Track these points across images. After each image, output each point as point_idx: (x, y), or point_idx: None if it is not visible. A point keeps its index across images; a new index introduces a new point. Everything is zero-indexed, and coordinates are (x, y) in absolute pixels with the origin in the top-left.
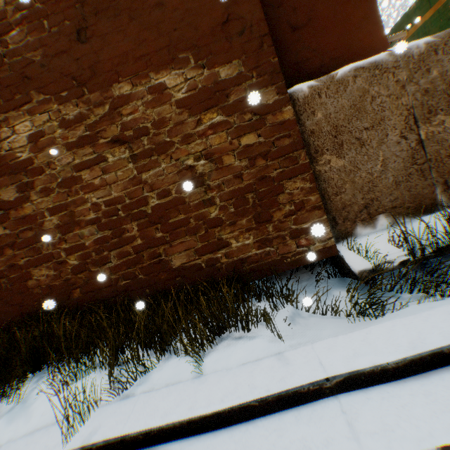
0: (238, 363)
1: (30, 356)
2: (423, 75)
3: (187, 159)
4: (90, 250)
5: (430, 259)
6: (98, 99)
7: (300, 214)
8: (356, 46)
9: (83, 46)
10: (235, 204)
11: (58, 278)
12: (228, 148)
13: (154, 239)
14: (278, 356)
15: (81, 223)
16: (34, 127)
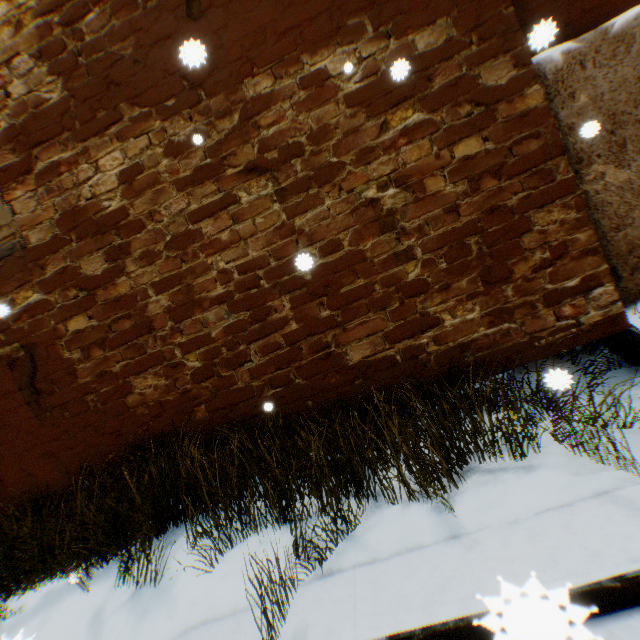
0: (527, 511)
1: (150, 509)
2: None
3: (366, 188)
4: (218, 344)
5: None
6: (221, 106)
7: (560, 265)
8: None
9: (195, 24)
10: (448, 255)
11: (171, 390)
12: (434, 164)
13: (317, 321)
14: (606, 497)
15: (202, 302)
16: (125, 160)
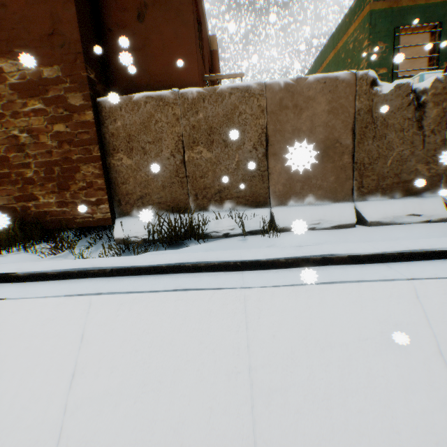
0: None
1: None
2: (194, 115)
3: (15, 130)
4: None
5: (162, 242)
6: None
7: (90, 191)
8: (175, 76)
9: None
10: (46, 171)
11: None
12: (45, 129)
13: None
14: None
15: None
16: None
